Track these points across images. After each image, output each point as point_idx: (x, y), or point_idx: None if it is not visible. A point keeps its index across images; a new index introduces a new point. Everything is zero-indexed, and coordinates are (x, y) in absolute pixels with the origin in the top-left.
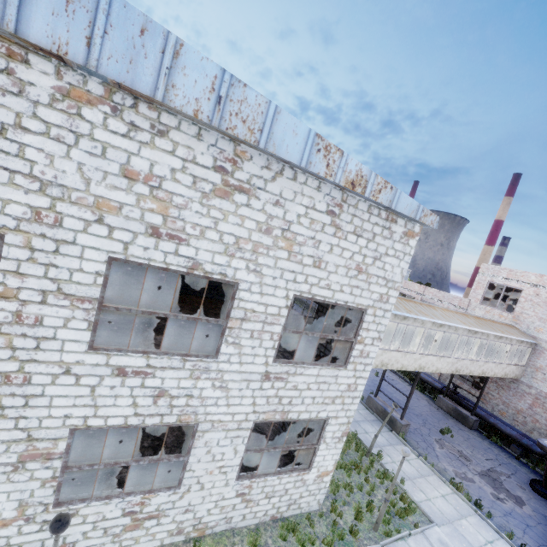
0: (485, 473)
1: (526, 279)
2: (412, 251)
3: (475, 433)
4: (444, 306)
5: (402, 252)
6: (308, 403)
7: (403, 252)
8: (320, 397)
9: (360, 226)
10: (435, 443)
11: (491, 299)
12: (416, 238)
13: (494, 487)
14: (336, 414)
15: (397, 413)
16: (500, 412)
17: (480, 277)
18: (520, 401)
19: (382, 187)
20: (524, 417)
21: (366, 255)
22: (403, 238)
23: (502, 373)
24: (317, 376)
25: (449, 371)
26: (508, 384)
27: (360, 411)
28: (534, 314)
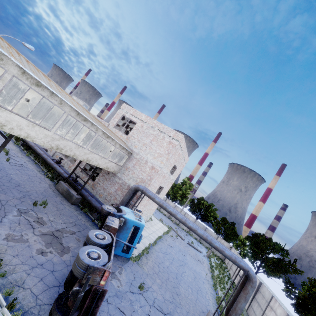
0: (51, 232)
1: (140, 117)
2: None
3: (73, 207)
4: None
5: None
6: None
7: None
8: None
9: None
10: (15, 211)
11: (123, 130)
12: None
13: (48, 243)
14: None
15: None
16: (100, 194)
17: (120, 111)
18: (112, 187)
19: None
20: (111, 197)
21: None
22: None
23: (104, 165)
24: None
25: (48, 145)
26: (110, 177)
27: None
28: (137, 138)
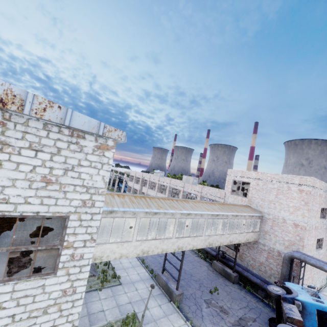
0: (237, 322)
1: (250, 176)
2: (111, 161)
3: (236, 286)
4: (213, 198)
5: (99, 162)
6: (6, 324)
7: (101, 162)
8: (23, 313)
9: (37, 142)
10: (204, 303)
11: (238, 190)
12: (112, 150)
13: None
14: (53, 324)
15: (175, 284)
16: (251, 266)
17: (228, 177)
18: (260, 256)
19: (47, 106)
20: (264, 267)
21: (53, 167)
22: (97, 151)
23: (244, 239)
24: (12, 292)
25: (204, 246)
26: (252, 245)
27: (149, 288)
28: (258, 197)
